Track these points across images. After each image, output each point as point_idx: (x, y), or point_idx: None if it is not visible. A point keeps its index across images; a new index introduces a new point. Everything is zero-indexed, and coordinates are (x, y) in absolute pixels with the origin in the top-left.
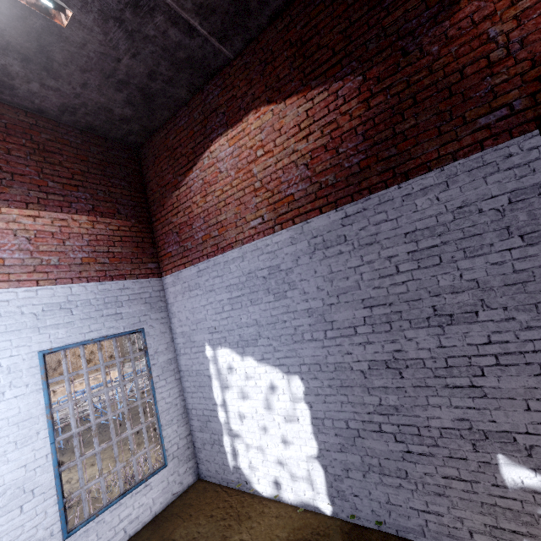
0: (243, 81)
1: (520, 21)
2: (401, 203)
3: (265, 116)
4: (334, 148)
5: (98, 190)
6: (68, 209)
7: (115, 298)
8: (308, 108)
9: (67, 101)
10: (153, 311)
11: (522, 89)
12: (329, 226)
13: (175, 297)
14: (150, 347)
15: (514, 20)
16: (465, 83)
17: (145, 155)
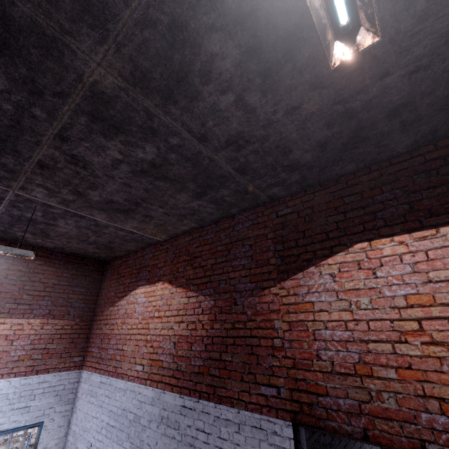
0: (163, 258)
1: (290, 327)
2: (213, 421)
3: (165, 290)
4: (190, 342)
5: (60, 297)
6: (29, 314)
7: (31, 391)
8: (185, 302)
9: (58, 245)
10: (60, 403)
11: (287, 380)
12: (173, 406)
13: (82, 394)
14: (42, 441)
15: (288, 324)
16: (260, 349)
17: (108, 268)
